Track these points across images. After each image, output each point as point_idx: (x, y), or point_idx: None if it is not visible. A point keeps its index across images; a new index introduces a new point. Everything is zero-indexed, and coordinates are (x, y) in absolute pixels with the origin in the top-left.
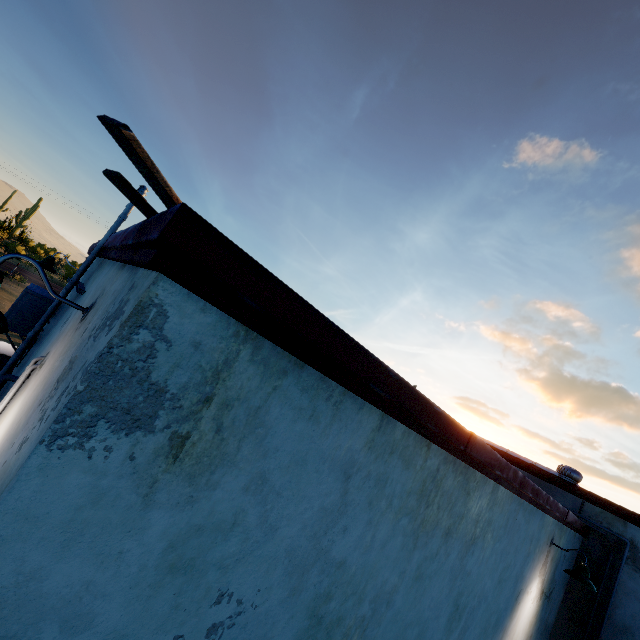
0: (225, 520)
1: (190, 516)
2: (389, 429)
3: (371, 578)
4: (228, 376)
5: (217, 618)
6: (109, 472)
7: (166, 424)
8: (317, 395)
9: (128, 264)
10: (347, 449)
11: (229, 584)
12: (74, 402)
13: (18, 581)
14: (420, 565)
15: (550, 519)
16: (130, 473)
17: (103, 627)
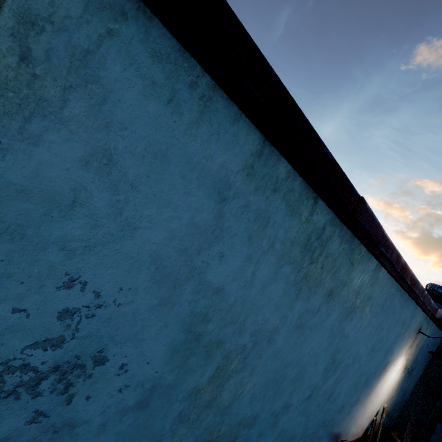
0: (60, 193)
1: (3, 169)
2: (271, 161)
3: (252, 313)
4: None
5: (70, 304)
6: None
7: None
8: (176, 74)
9: None
10: (220, 165)
11: (80, 271)
12: None
13: None
14: (301, 316)
15: (421, 312)
16: None
17: None
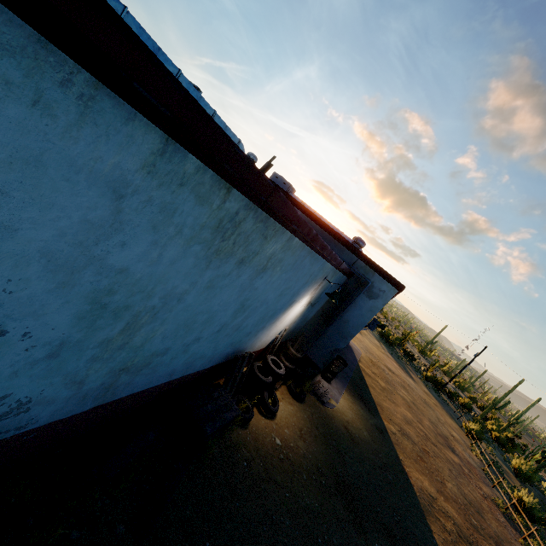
0: None
1: None
2: (177, 158)
3: (160, 283)
4: None
5: None
6: None
7: None
8: (39, 70)
9: None
10: (114, 165)
11: None
12: None
13: None
14: (212, 280)
15: (329, 265)
16: None
17: None
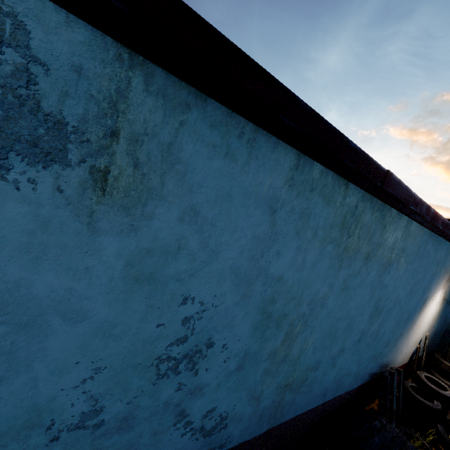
0: (170, 245)
1: (137, 241)
2: (307, 168)
3: (306, 288)
4: (127, 108)
5: (187, 313)
6: (44, 203)
7: (80, 158)
8: (228, 132)
9: None
10: (268, 186)
11: (189, 291)
12: None
13: (8, 288)
14: (345, 280)
15: None
16: (65, 204)
17: (97, 318)
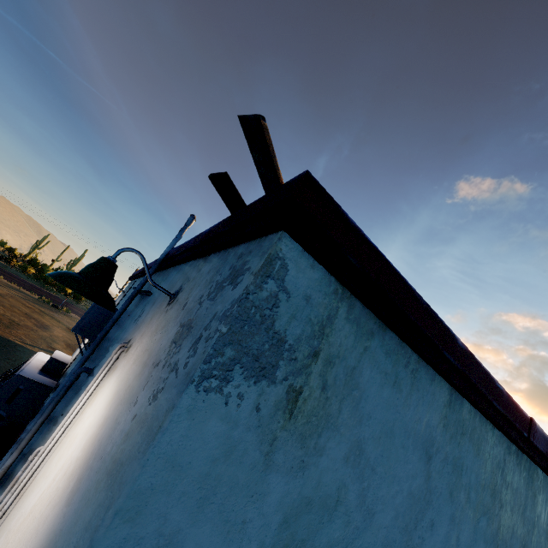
0: (330, 495)
1: (301, 485)
2: (457, 406)
3: None
4: (330, 332)
5: None
6: (239, 422)
7: (284, 376)
8: (397, 360)
9: (214, 252)
10: (425, 424)
11: None
12: (218, 343)
13: (158, 545)
14: None
15: None
16: (255, 426)
17: None
